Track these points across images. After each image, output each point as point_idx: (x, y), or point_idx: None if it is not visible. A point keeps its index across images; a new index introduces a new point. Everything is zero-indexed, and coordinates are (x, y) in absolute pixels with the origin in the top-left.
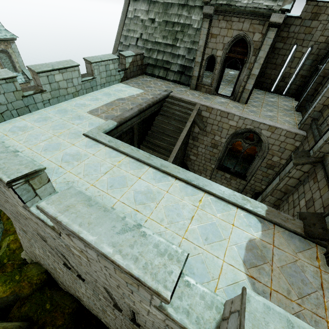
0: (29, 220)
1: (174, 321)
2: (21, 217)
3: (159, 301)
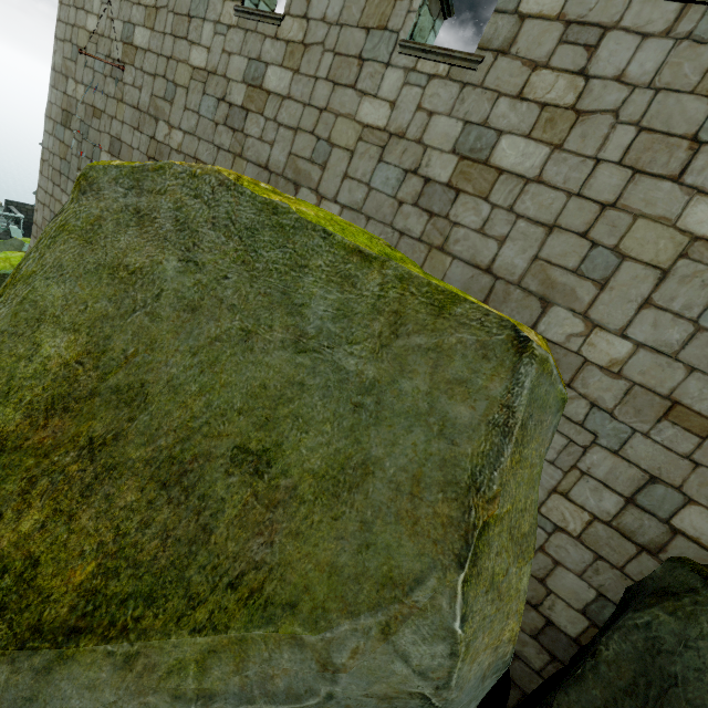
0: (184, 90)
1: (424, 45)
2: (149, 118)
3: (420, 1)
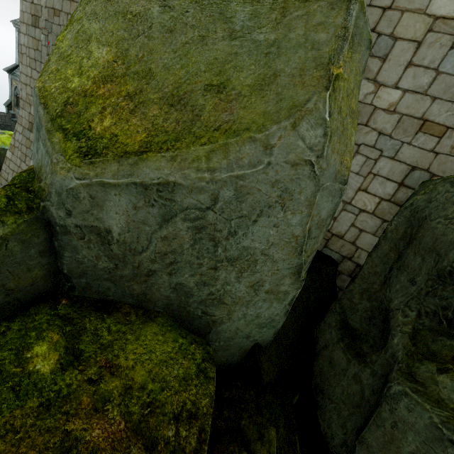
0: None
1: None
2: None
3: None
